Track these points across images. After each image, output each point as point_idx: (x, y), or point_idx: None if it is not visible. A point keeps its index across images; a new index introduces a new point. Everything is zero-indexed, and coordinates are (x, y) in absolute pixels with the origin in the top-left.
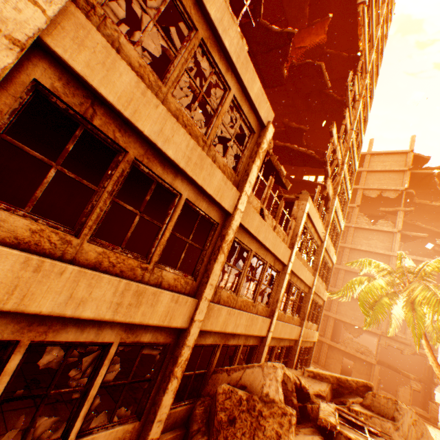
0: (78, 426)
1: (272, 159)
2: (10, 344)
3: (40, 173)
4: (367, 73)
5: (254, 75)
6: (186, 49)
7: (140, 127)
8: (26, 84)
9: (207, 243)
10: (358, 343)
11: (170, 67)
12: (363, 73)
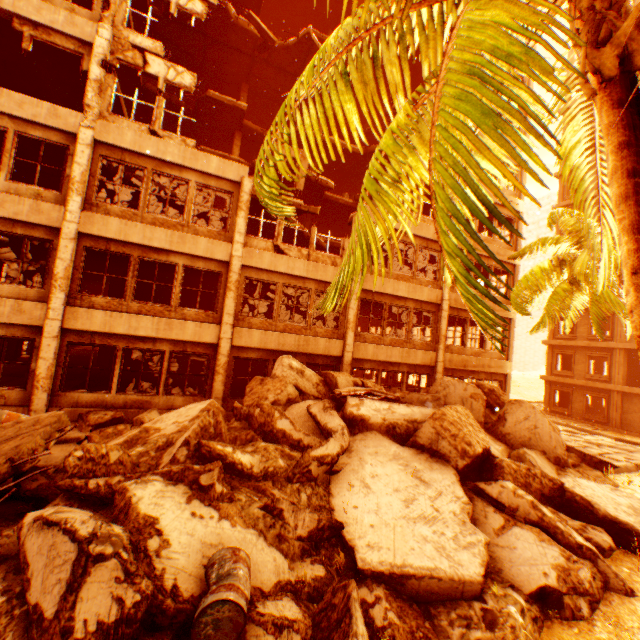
0: (163, 389)
1: None
2: (117, 348)
3: (164, 286)
4: None
5: (207, 157)
6: (145, 184)
7: (132, 241)
8: (83, 250)
9: (219, 288)
10: None
11: (141, 199)
12: None
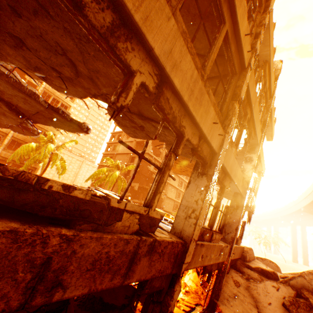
0: None
1: None
2: None
3: None
4: None
5: None
6: None
7: None
8: None
9: None
10: None
11: None
12: None
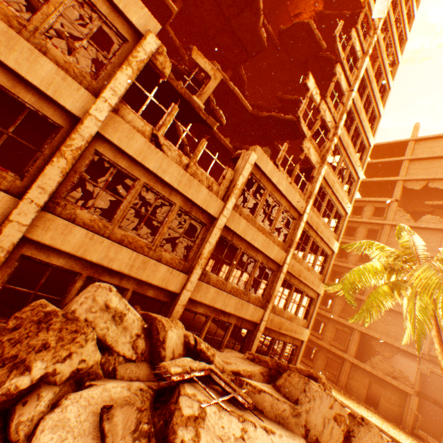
0: None
1: (174, 84)
2: None
3: None
4: (377, 29)
5: None
6: None
7: None
8: None
9: (45, 146)
10: (390, 365)
11: None
12: (370, 30)
